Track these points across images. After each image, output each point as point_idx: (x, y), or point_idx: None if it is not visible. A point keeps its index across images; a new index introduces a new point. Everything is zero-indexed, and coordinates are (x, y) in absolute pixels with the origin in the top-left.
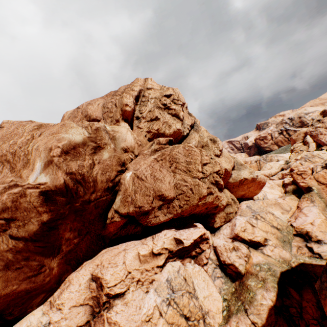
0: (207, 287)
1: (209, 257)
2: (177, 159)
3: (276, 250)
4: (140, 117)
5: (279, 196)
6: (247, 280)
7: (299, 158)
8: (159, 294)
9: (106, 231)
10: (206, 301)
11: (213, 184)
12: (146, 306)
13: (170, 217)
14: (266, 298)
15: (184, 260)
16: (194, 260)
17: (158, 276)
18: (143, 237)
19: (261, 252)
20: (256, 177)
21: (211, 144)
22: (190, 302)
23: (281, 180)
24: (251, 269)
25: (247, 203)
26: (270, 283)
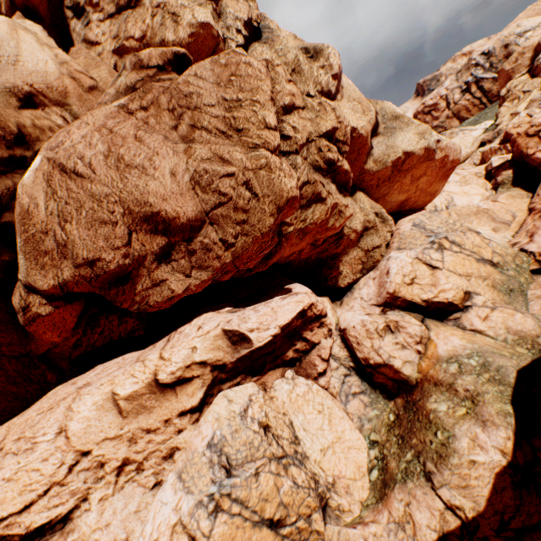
0: (330, 424)
1: (331, 354)
2: (192, 98)
3: (497, 315)
4: (83, 7)
5: (483, 197)
6: (425, 400)
7: (523, 108)
8: (188, 486)
9: (39, 345)
10: (328, 459)
11: (323, 173)
12: (147, 531)
13: (205, 279)
14: (485, 446)
15: (265, 376)
16: (296, 369)
17: (189, 436)
18: (154, 341)
19: (455, 325)
20: (435, 146)
21: (309, 62)
22: (282, 484)
23: (482, 166)
24: (436, 372)
25: (413, 218)
26: (493, 404)
